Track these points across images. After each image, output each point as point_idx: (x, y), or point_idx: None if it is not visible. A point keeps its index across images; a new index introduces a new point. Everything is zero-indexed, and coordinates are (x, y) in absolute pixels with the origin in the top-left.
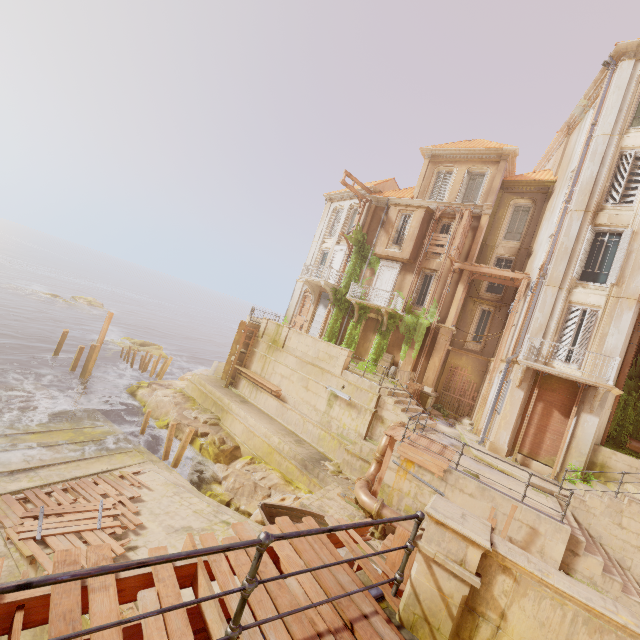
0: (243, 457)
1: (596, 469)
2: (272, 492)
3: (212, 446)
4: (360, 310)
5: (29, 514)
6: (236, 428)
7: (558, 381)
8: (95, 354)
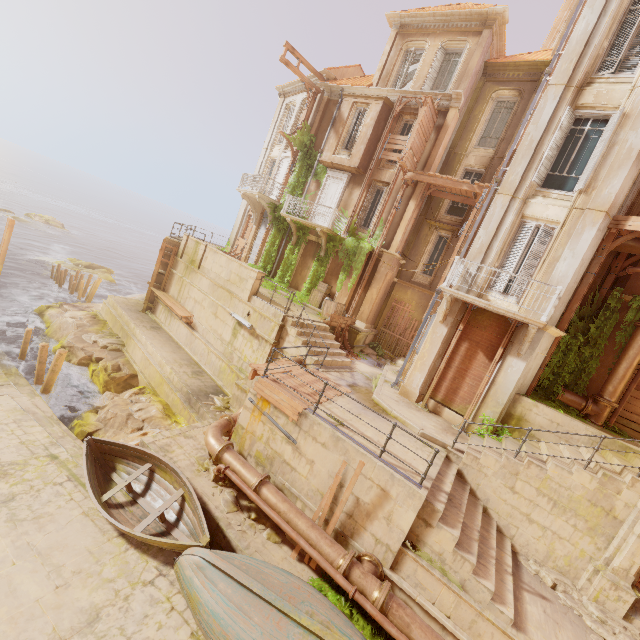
0: (139, 386)
1: (512, 422)
2: (145, 425)
3: (102, 373)
4: (298, 231)
5: None
6: (136, 355)
7: (490, 317)
8: None
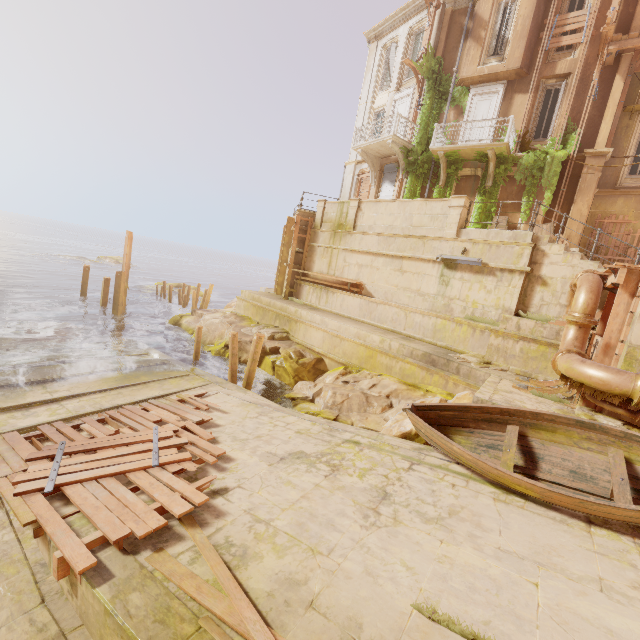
0: (331, 370)
1: None
2: (393, 401)
3: (288, 361)
4: (448, 167)
5: (39, 454)
6: (313, 338)
7: None
8: (123, 283)
